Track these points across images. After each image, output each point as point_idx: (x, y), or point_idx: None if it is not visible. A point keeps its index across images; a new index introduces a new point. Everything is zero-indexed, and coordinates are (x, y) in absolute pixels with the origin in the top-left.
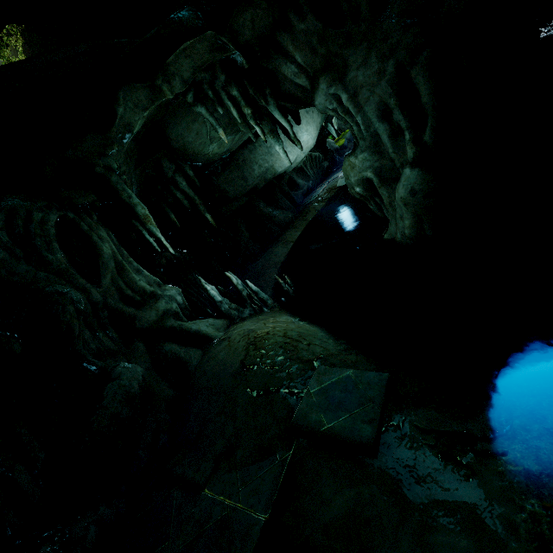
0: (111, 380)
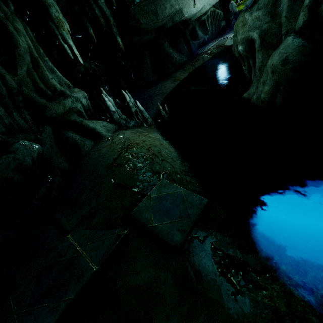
0: (8, 153)
